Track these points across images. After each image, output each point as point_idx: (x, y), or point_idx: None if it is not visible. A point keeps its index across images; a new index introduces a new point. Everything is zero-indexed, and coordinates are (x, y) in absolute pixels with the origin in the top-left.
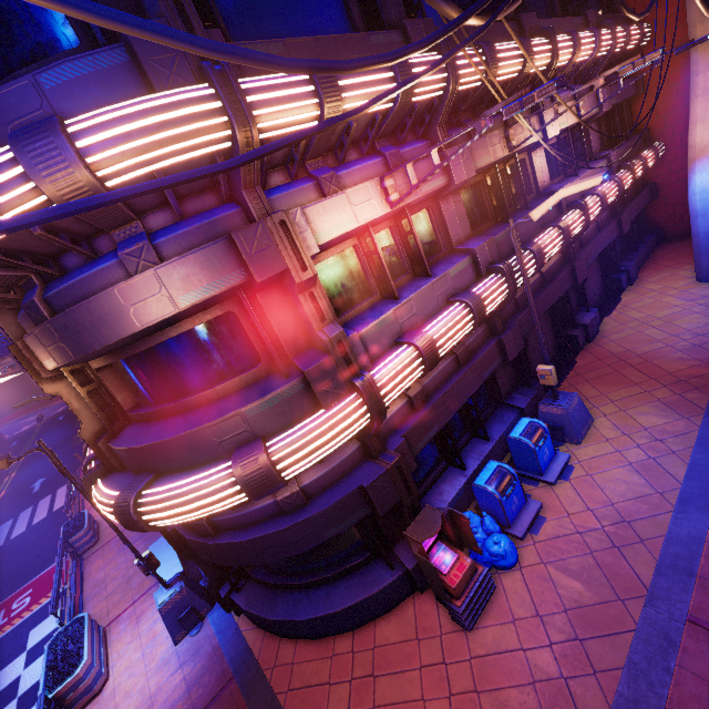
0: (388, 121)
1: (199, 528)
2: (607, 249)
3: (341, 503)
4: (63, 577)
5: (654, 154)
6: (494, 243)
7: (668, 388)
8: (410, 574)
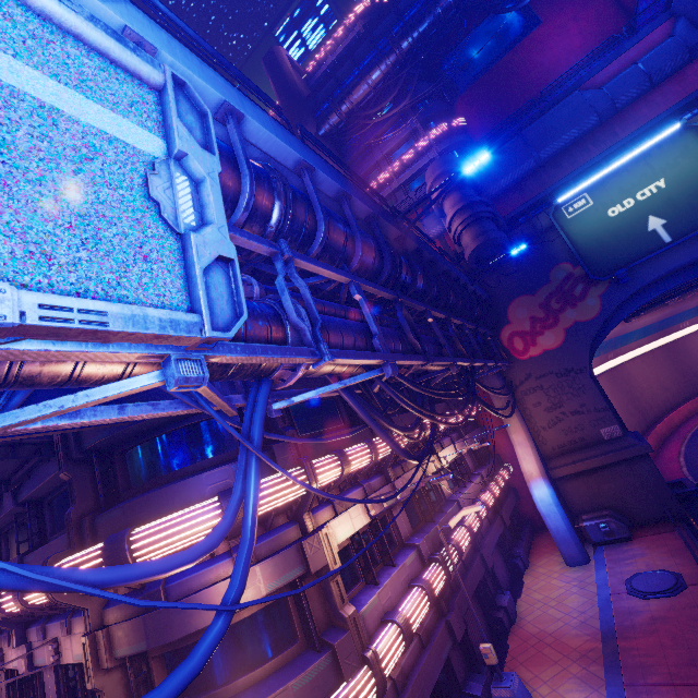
0: (366, 469)
1: None
2: (501, 539)
3: None
4: None
5: (507, 471)
6: (429, 539)
7: (577, 663)
8: None
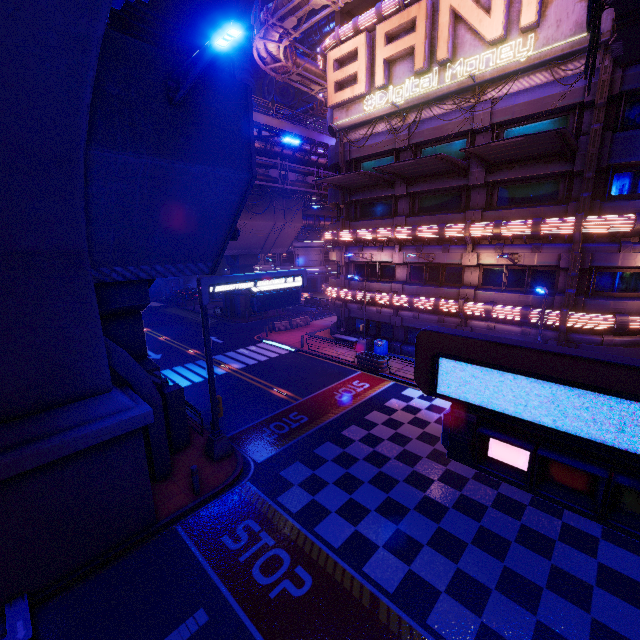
0: None
1: (608, 342)
2: None
3: None
4: (381, 379)
5: None
6: None
7: None
8: None
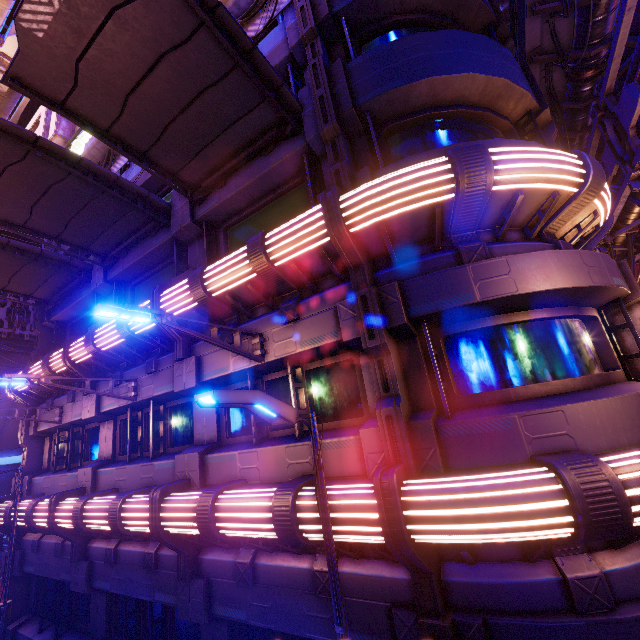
0: None
1: (588, 589)
2: None
3: None
4: None
5: None
6: None
7: None
8: None
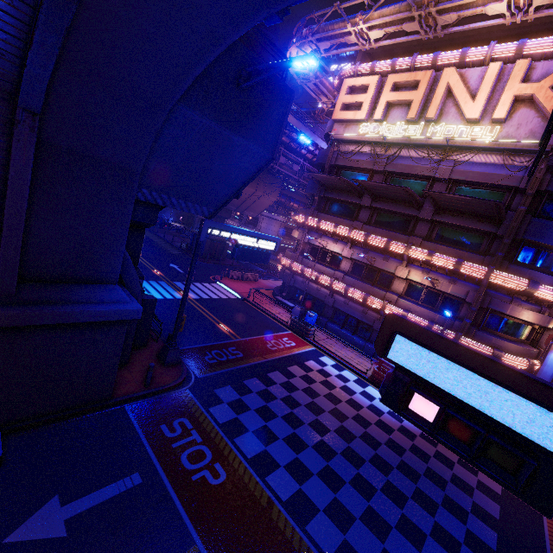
0: None
1: None
2: None
3: None
4: (305, 342)
5: None
6: None
7: None
8: None
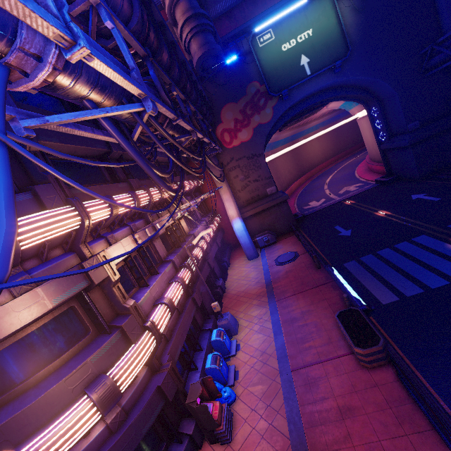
0: (131, 213)
1: None
2: (216, 254)
3: (149, 403)
4: None
5: (219, 218)
6: (179, 256)
7: (256, 299)
8: (192, 437)
